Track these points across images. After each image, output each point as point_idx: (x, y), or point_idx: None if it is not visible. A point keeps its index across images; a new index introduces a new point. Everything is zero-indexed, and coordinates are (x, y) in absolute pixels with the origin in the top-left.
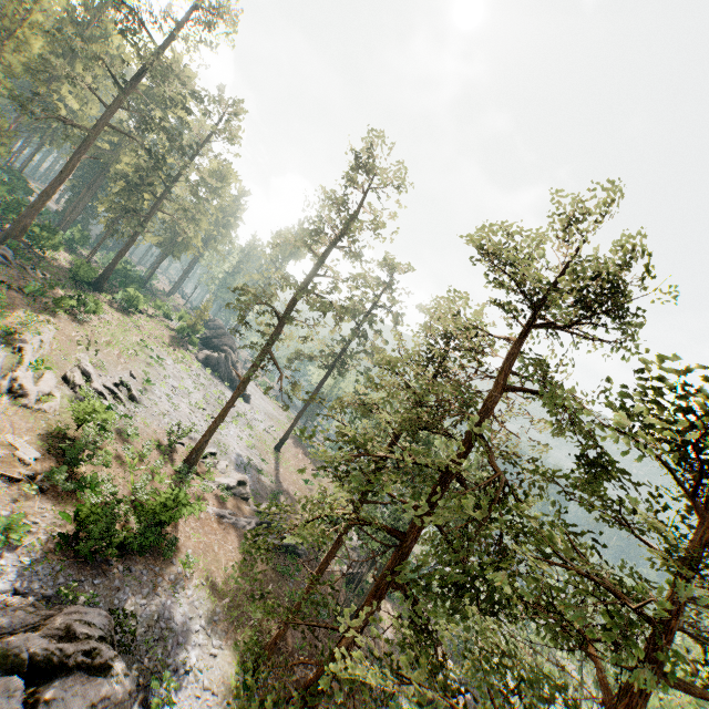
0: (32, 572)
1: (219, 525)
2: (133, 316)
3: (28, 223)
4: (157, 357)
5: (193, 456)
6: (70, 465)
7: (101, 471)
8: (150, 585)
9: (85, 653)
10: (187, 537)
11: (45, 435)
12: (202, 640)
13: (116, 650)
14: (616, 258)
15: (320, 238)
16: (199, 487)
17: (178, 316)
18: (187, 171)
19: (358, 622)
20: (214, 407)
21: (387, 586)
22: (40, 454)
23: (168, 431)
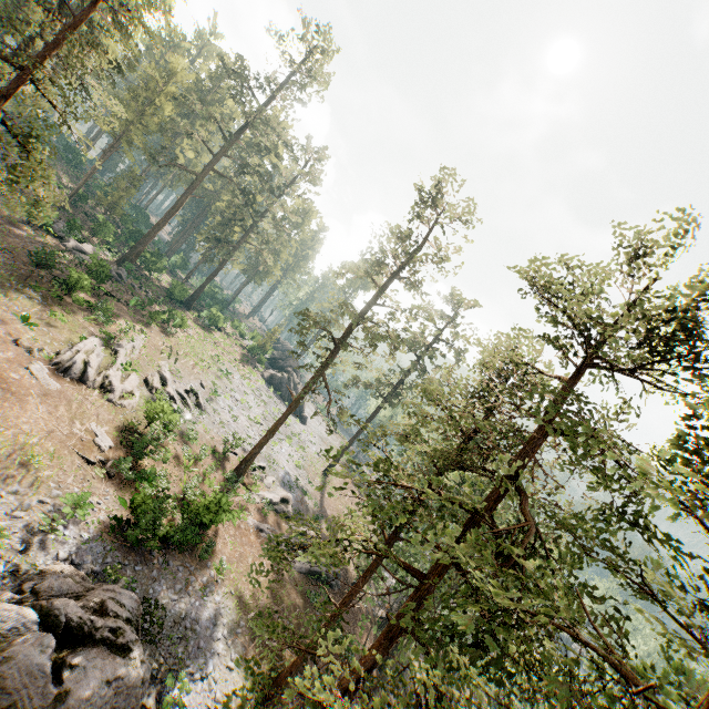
0: (87, 547)
1: (257, 538)
2: (213, 333)
3: (141, 249)
4: (227, 371)
5: (242, 467)
6: (135, 457)
7: (160, 467)
8: (183, 582)
9: (112, 630)
10: (225, 544)
11: (121, 428)
12: (221, 650)
13: (140, 636)
14: (691, 296)
15: (381, 269)
16: (244, 498)
17: (252, 336)
18: (274, 208)
19: (341, 647)
20: (271, 423)
21: (400, 629)
22: (113, 443)
23: (224, 439)
